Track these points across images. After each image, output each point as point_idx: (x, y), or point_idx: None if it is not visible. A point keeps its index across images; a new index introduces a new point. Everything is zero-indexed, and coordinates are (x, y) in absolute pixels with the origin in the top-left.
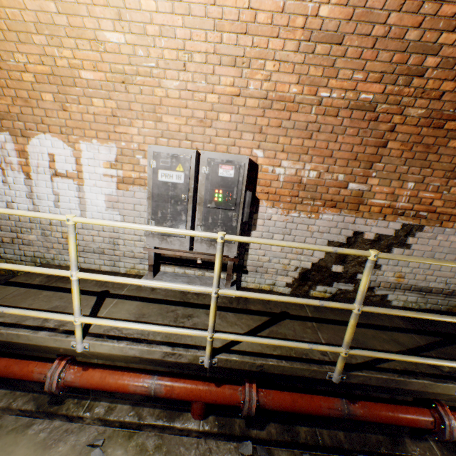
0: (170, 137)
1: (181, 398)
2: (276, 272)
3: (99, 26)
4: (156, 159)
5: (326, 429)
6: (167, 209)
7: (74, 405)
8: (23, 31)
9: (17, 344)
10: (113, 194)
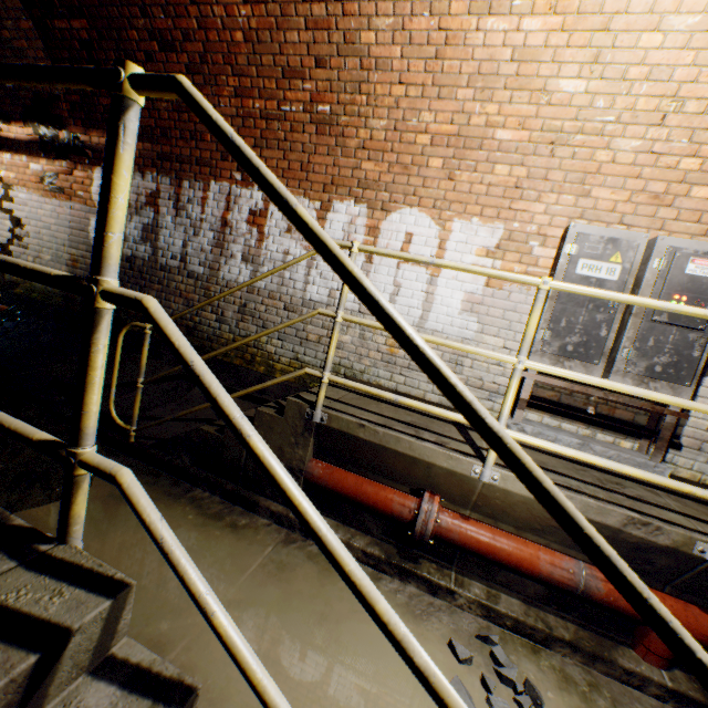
0: (593, 218)
1: (633, 612)
2: None
3: (556, 73)
4: (579, 244)
5: None
6: (578, 316)
7: (435, 571)
8: (448, 86)
9: (380, 454)
10: (477, 292)
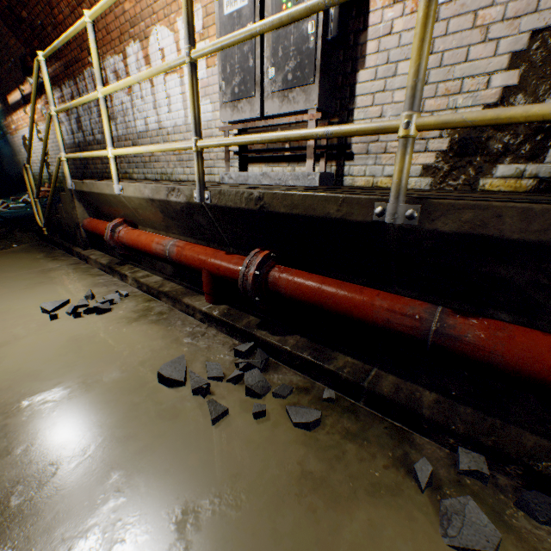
0: None
1: (189, 264)
2: None
3: None
4: None
5: (397, 378)
6: (235, 57)
7: (128, 268)
8: None
9: (100, 201)
10: (204, 77)
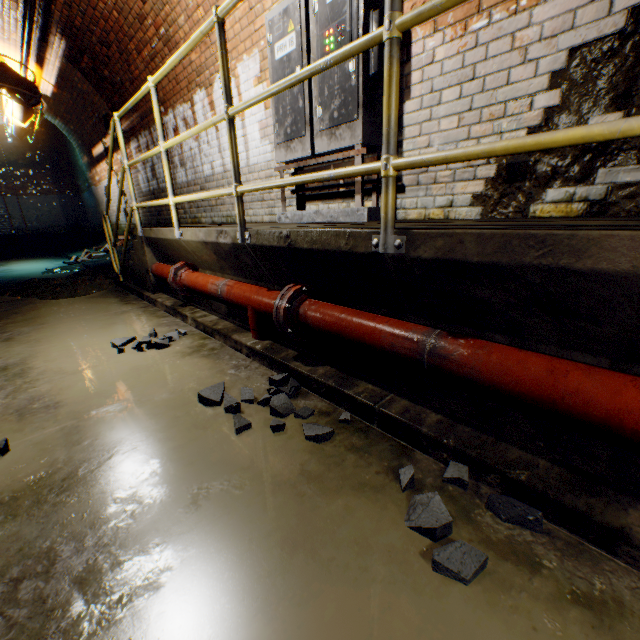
0: None
1: (237, 302)
2: (451, 177)
3: None
4: (271, 32)
5: (409, 402)
6: (286, 99)
7: (189, 309)
8: None
9: (165, 246)
10: (263, 118)
